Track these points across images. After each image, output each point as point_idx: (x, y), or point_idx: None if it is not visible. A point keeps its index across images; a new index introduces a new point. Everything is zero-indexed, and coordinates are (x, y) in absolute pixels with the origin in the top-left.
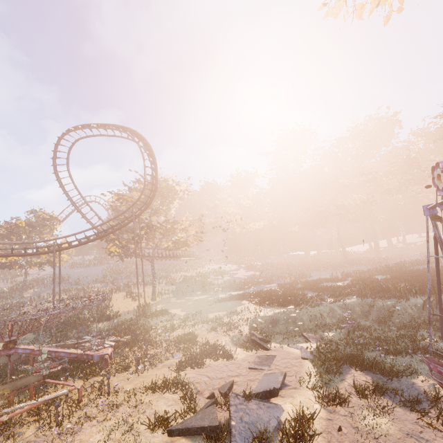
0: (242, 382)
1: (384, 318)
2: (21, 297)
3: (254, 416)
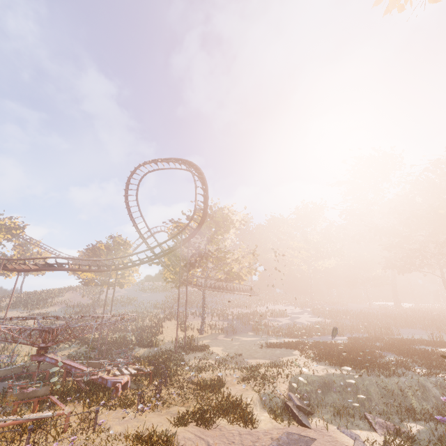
0: None
1: None
2: (94, 312)
3: None
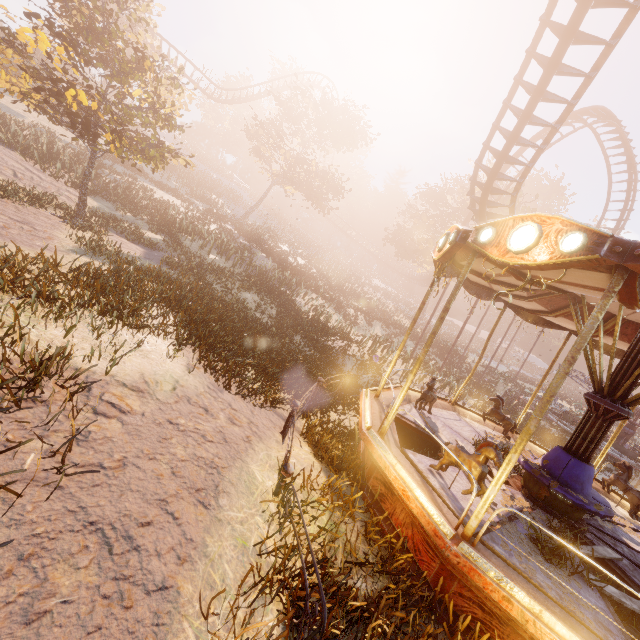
0: None
1: None
2: (246, 219)
3: None
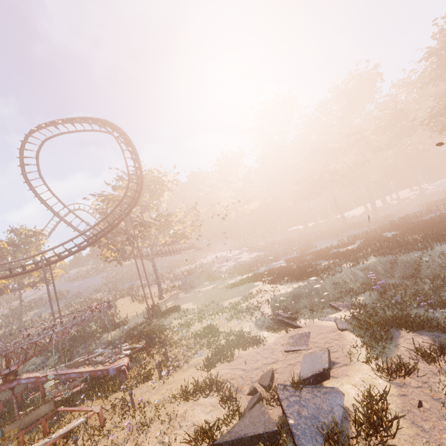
0: (283, 368)
1: (411, 272)
2: (20, 321)
3: (312, 407)
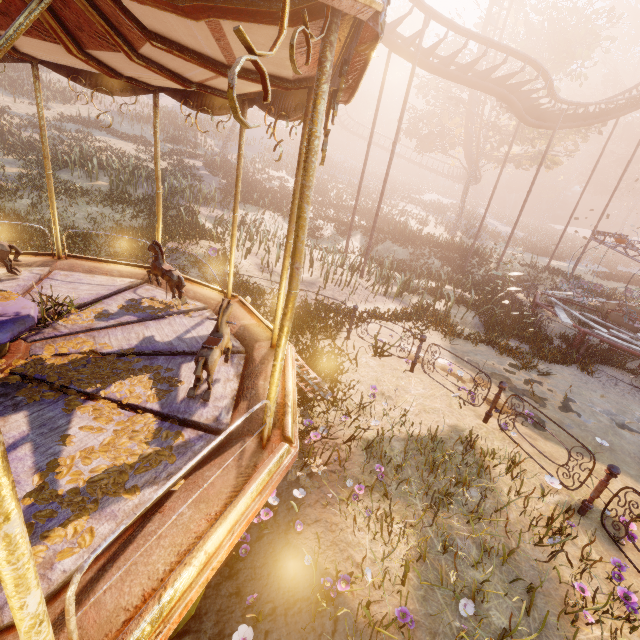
0: None
1: None
2: (225, 151)
3: None
